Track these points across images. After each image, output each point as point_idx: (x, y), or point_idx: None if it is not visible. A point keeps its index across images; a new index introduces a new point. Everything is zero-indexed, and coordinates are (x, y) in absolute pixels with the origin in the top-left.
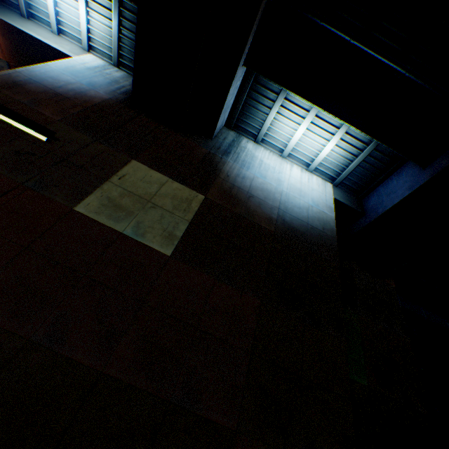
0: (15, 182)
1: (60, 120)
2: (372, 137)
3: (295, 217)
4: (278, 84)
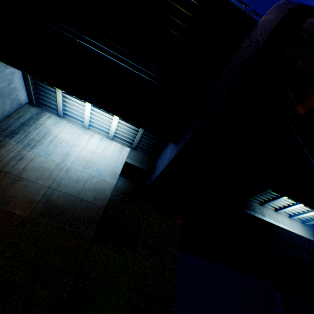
0: None
1: None
2: (129, 122)
3: (65, 193)
4: (32, 76)
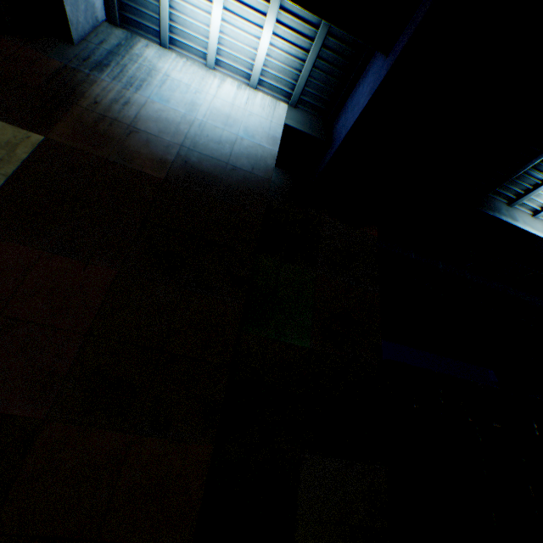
0: None
1: None
2: (306, 9)
3: (207, 157)
4: None
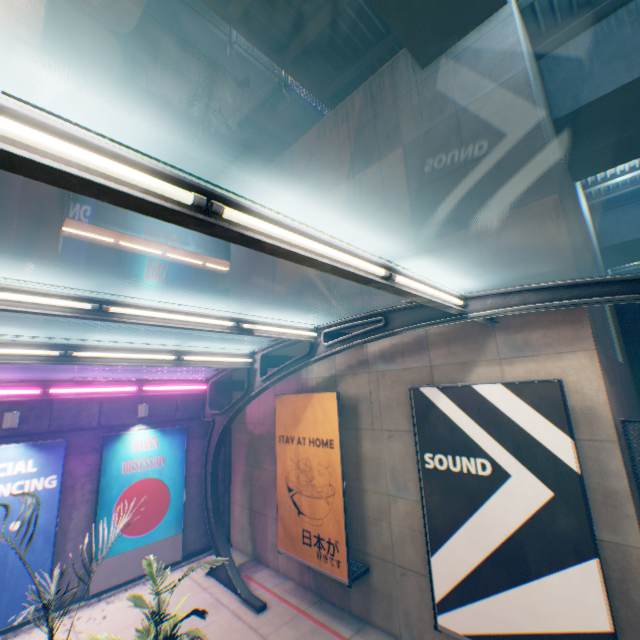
0: (613, 360)
1: (579, 238)
2: None
3: (602, 273)
4: None
